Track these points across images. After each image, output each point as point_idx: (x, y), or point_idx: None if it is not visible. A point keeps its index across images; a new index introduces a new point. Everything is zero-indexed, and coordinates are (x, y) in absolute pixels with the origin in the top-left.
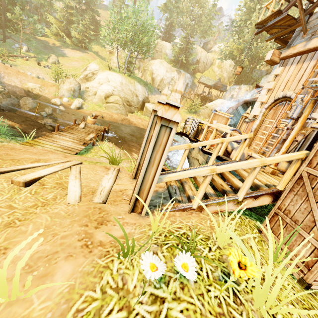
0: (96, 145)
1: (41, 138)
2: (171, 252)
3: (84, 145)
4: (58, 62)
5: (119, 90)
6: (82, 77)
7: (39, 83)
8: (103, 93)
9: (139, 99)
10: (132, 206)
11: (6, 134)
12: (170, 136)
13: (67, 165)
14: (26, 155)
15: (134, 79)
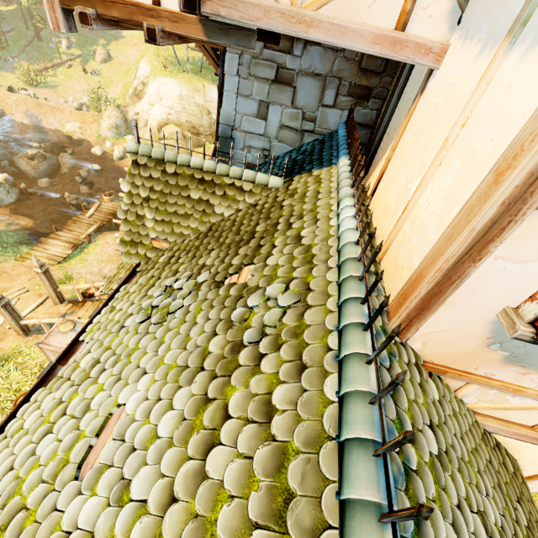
0: (93, 241)
1: (35, 248)
2: (2, 358)
3: (73, 249)
4: (109, 57)
5: (178, 110)
6: (131, 94)
7: (79, 120)
8: (155, 122)
9: (214, 117)
10: (17, 333)
11: (13, 245)
12: (3, 310)
13: (14, 296)
14: (1, 284)
15: (208, 76)
